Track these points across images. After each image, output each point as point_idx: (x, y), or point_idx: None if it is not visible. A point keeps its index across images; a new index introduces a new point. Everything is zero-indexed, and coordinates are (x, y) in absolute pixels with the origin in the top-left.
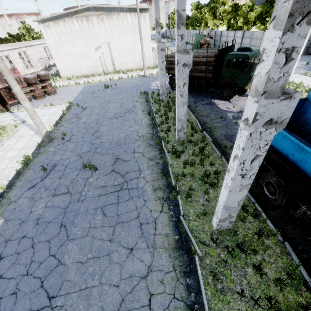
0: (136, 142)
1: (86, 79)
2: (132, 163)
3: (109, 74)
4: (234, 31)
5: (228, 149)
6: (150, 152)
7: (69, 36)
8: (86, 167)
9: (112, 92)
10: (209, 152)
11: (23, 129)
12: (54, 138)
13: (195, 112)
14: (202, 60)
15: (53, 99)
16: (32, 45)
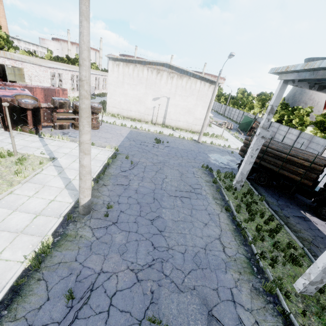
0: (228, 271)
1: (132, 122)
2: None
3: (157, 125)
4: (288, 127)
5: None
6: (266, 316)
7: (133, 79)
8: (152, 321)
9: (165, 151)
10: None
11: (49, 170)
12: (92, 208)
13: (292, 229)
14: (303, 163)
15: (95, 135)
16: None
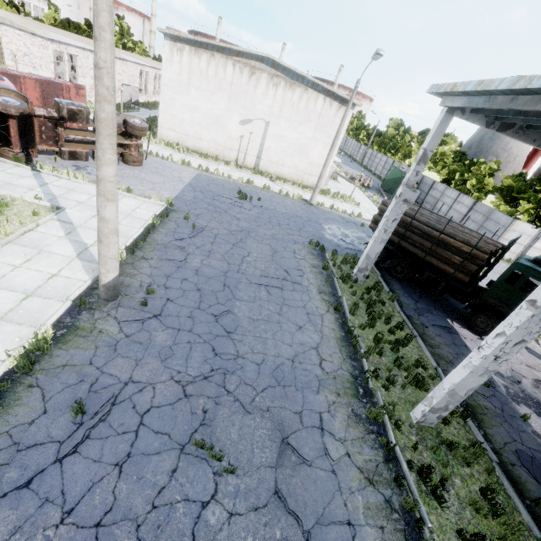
0: (322, 391)
1: (201, 160)
2: (324, 475)
3: (244, 169)
4: (458, 193)
5: (540, 509)
6: (363, 448)
7: (208, 81)
8: (200, 446)
9: (253, 213)
10: (524, 524)
11: (51, 227)
12: (121, 291)
13: (427, 343)
14: (462, 247)
15: (134, 176)
16: (124, 59)
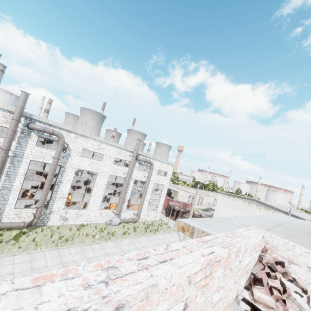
0: None
1: None
2: None
3: None
4: None
5: None
6: None
7: (232, 205)
8: None
9: None
10: None
11: (176, 233)
12: None
13: None
14: None
15: None
16: (209, 195)
